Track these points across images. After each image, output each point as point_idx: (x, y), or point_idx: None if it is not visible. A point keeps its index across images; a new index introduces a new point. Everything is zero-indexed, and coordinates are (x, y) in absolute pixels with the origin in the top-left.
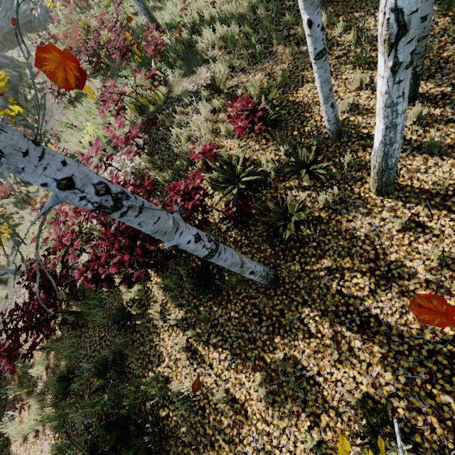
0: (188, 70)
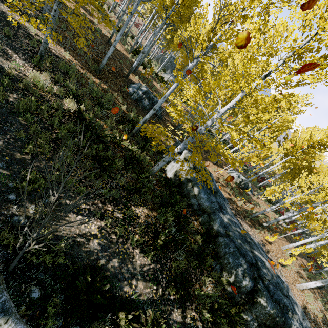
0: None
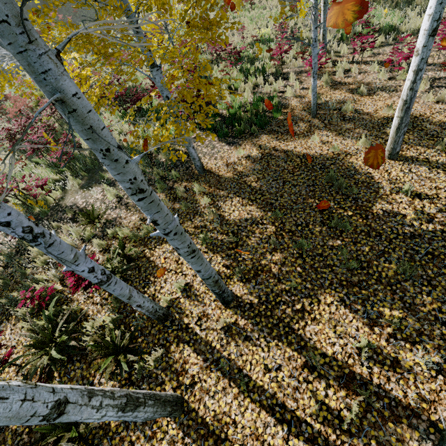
0: (88, 183)
